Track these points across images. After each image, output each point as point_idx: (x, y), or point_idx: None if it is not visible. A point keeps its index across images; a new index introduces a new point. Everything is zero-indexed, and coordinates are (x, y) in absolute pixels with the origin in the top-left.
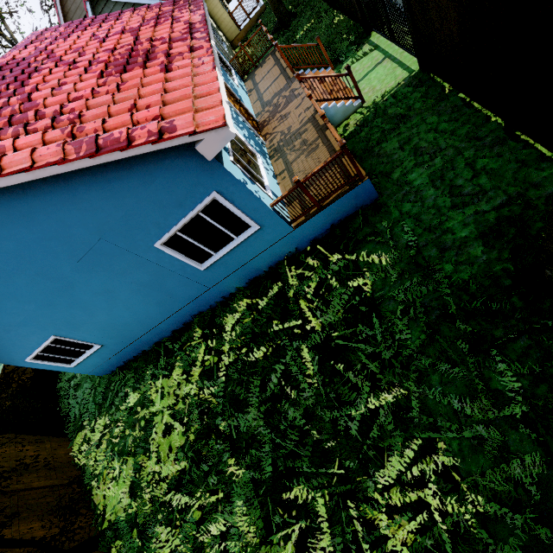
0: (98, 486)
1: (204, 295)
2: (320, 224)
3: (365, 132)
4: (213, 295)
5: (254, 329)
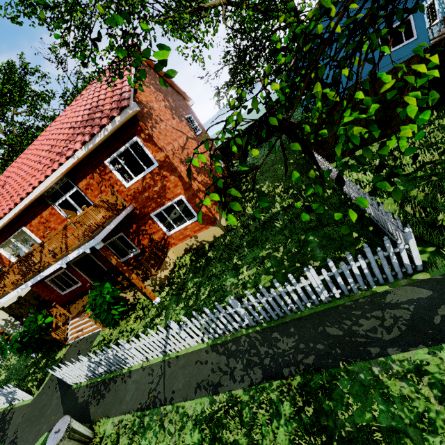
0: None
1: None
2: None
3: None
4: None
5: None
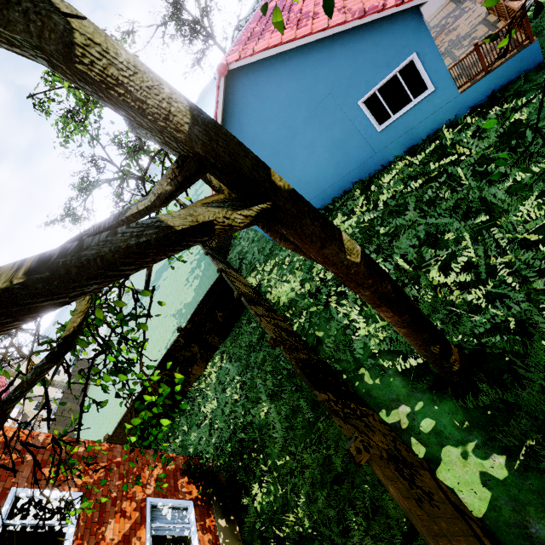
0: (271, 291)
1: (369, 160)
2: (483, 89)
3: (535, 23)
4: (376, 161)
5: (411, 174)
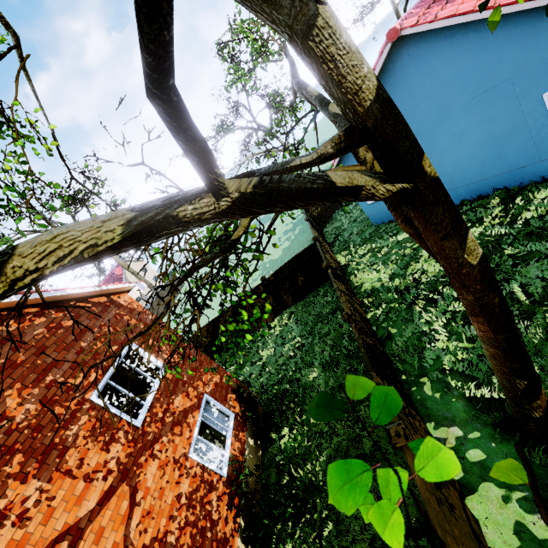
0: (356, 274)
1: (528, 167)
2: None
3: None
4: (536, 170)
5: None
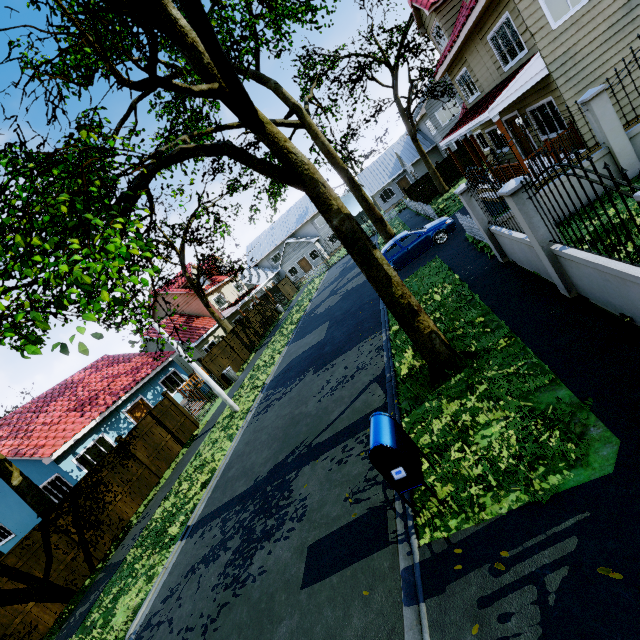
0: None
1: None
2: None
3: None
4: None
5: None
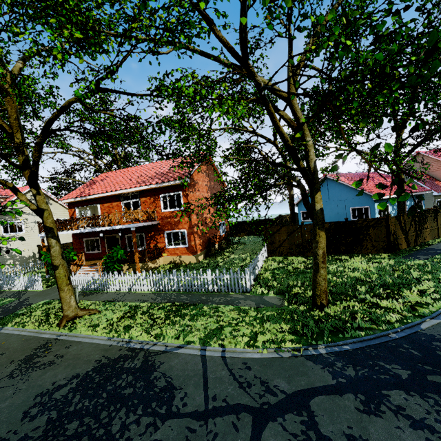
0: None
1: None
2: None
3: None
4: None
5: None
